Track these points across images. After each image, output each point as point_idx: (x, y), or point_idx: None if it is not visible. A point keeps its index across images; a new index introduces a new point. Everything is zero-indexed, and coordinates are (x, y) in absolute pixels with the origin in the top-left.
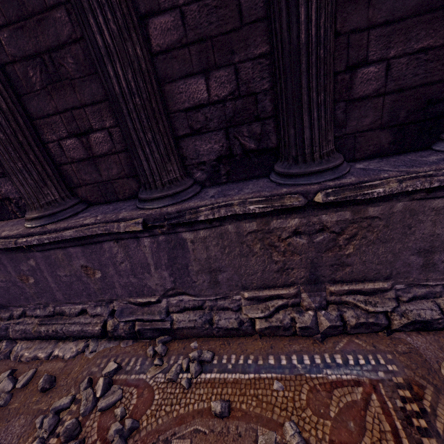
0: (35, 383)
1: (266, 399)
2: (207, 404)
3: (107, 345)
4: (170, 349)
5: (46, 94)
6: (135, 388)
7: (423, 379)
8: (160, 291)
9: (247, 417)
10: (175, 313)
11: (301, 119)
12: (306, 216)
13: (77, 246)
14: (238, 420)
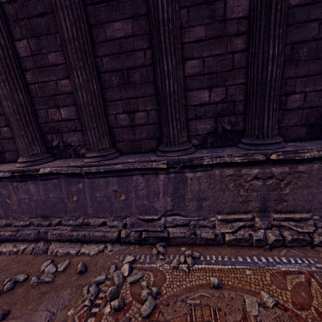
0: (72, 269)
1: (243, 279)
2: (204, 281)
3: (120, 247)
4: (167, 251)
5: (118, 89)
6: (150, 272)
7: None
8: (162, 211)
9: (234, 288)
10: (169, 227)
11: (263, 115)
12: (263, 168)
13: (115, 177)
14: (229, 290)
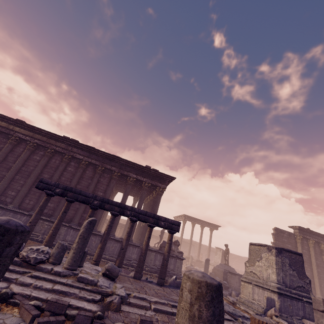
0: None
1: None
2: None
3: None
4: None
5: (31, 194)
6: None
7: None
8: None
9: None
10: None
11: (56, 212)
12: (49, 223)
13: (13, 213)
14: None
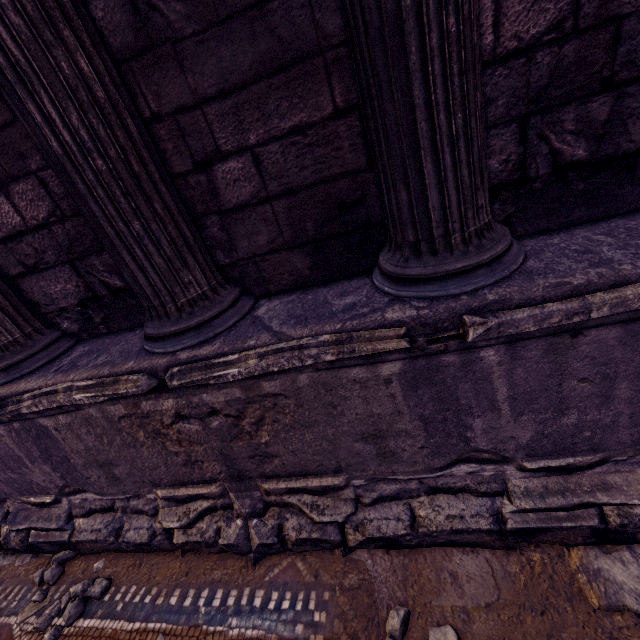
0: None
1: None
2: None
3: None
4: (67, 572)
5: None
6: None
7: (352, 638)
8: (53, 488)
9: None
10: (80, 517)
11: (124, 260)
12: (183, 395)
13: None
14: None
